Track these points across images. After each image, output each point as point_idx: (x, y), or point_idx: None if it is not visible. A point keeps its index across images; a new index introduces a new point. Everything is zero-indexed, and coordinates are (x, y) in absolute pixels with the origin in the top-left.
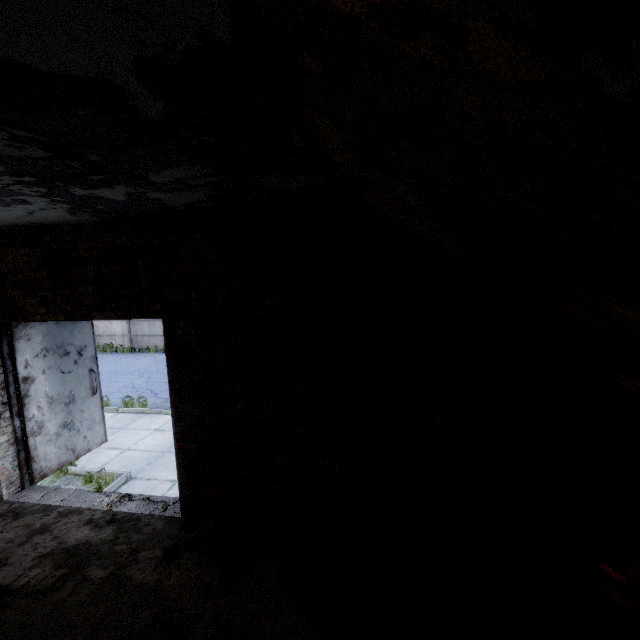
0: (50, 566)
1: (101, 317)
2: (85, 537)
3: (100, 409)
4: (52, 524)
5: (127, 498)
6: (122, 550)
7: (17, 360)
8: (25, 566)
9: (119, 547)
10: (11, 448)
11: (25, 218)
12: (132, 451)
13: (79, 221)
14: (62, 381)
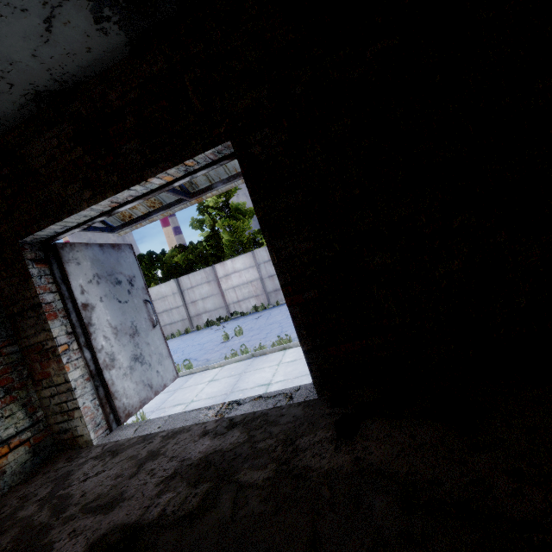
0: (183, 486)
1: (156, 173)
2: (210, 447)
3: (164, 343)
4: (160, 448)
5: (234, 404)
6: (269, 445)
7: (71, 285)
8: (149, 495)
9: (263, 443)
10: (87, 384)
11: (44, 55)
12: (196, 402)
13: (105, 60)
14: (121, 311)
